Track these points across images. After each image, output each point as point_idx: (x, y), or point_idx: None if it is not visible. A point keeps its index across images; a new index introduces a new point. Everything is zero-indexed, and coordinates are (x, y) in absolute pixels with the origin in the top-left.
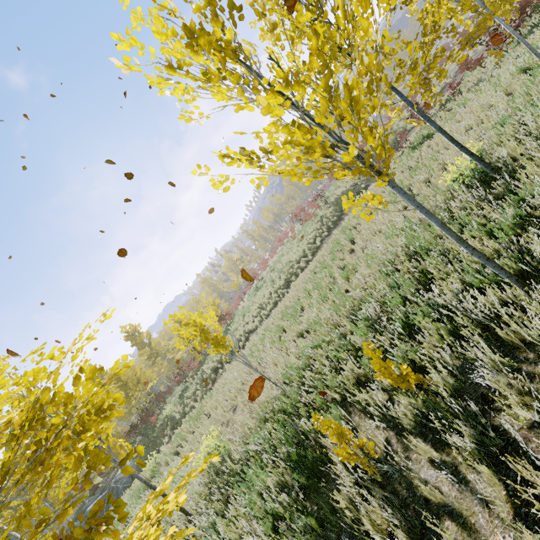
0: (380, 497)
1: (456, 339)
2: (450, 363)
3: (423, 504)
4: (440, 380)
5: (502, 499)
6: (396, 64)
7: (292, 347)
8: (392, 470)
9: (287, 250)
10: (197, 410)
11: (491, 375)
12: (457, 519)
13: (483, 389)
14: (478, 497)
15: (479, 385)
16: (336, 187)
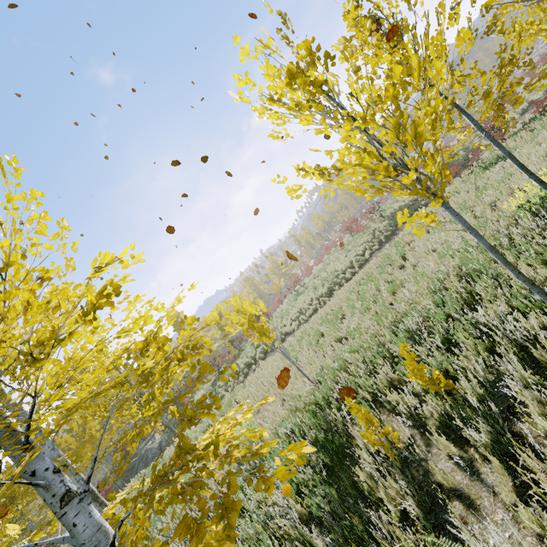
0: (398, 471)
1: (492, 356)
2: (481, 374)
3: (436, 488)
4: (468, 387)
5: (507, 487)
6: (470, 90)
7: (329, 350)
8: (412, 456)
9: (333, 259)
10: (228, 397)
11: (517, 386)
12: (465, 500)
13: (510, 402)
14: (487, 485)
15: (507, 398)
16: (393, 201)
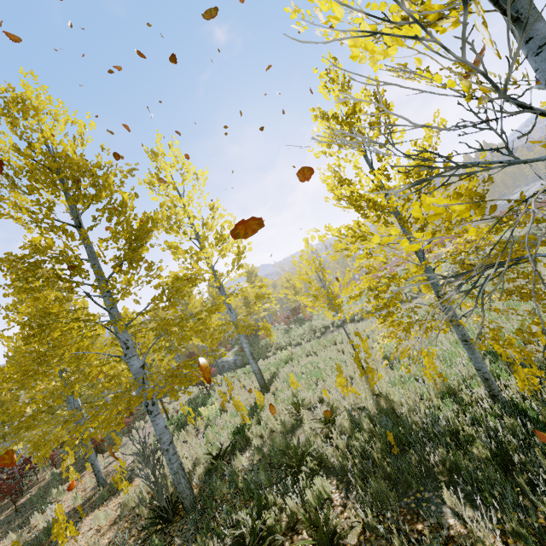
0: None
1: None
2: None
3: None
4: None
5: None
6: None
7: None
8: None
9: None
10: (323, 339)
11: None
12: None
13: None
14: None
15: None
16: (505, 229)
